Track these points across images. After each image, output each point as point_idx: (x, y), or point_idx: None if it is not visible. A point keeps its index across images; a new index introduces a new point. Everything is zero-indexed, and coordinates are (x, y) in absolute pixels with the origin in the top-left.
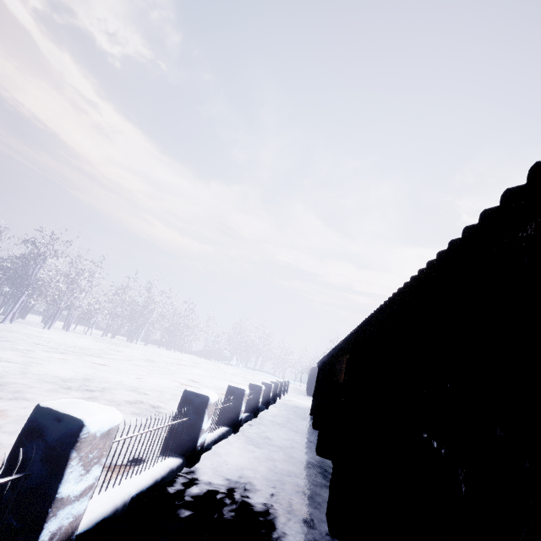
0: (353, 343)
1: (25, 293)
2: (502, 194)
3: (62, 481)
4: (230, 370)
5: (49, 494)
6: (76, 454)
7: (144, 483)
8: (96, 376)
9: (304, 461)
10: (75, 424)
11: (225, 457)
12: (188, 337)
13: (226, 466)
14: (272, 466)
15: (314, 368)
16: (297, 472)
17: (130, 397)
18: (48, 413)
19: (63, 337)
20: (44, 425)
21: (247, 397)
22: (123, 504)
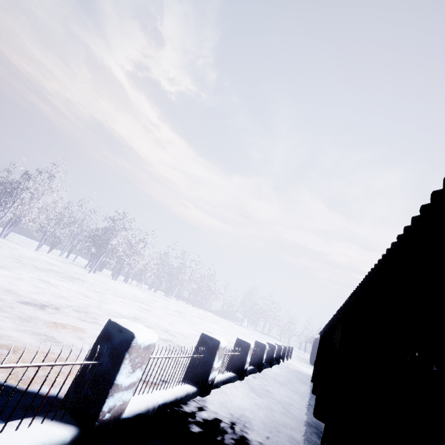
0: (346, 311)
1: (104, 253)
2: (443, 179)
3: (118, 372)
4: (241, 330)
5: (111, 379)
6: (128, 356)
7: (168, 397)
8: (142, 317)
9: (301, 419)
10: (129, 335)
11: (230, 397)
12: (209, 298)
13: (230, 403)
14: (270, 414)
15: (318, 339)
16: (292, 426)
17: (163, 336)
18: (115, 326)
19: (123, 287)
20: (112, 333)
21: (252, 351)
22: (153, 407)
